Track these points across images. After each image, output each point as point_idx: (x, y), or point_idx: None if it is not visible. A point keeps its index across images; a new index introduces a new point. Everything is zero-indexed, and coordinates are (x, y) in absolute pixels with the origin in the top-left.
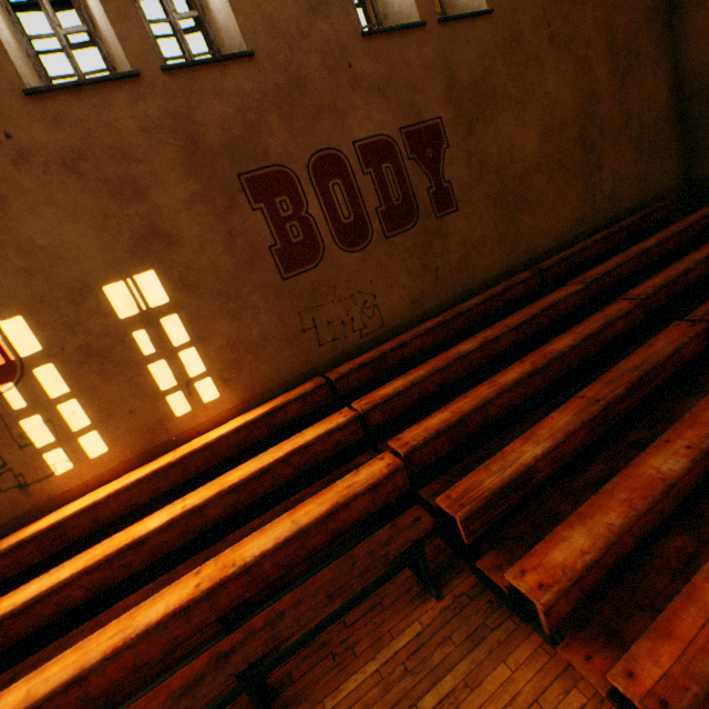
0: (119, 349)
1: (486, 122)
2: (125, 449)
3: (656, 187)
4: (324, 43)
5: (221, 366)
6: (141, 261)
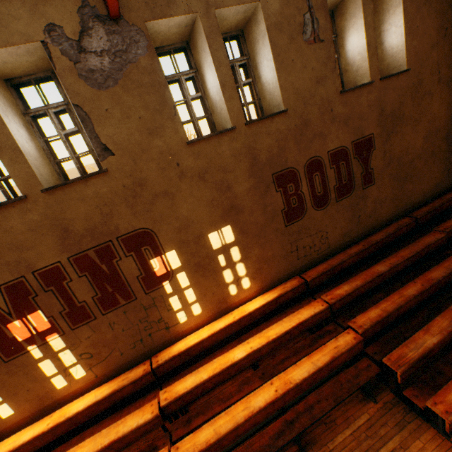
0: (211, 264)
1: (396, 133)
2: (208, 311)
3: None
4: (320, 100)
5: (252, 270)
6: (225, 221)
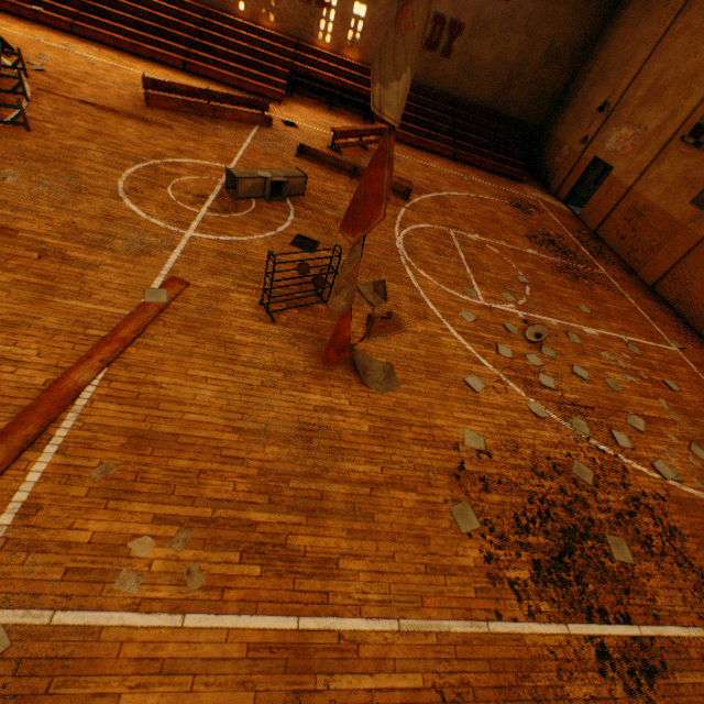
0: (347, 21)
1: (479, 39)
2: (332, 47)
3: (527, 119)
4: None
5: (362, 46)
6: (366, 3)
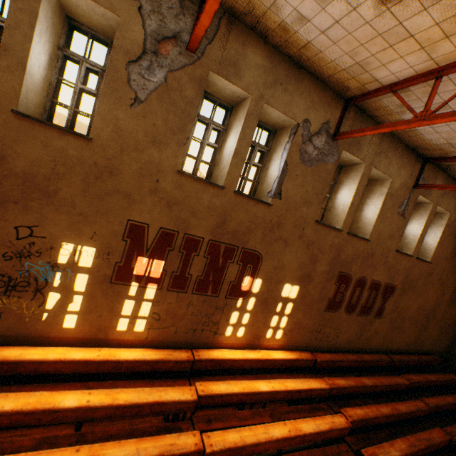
0: (272, 304)
1: (407, 294)
2: (246, 338)
3: (436, 347)
4: (386, 247)
5: (288, 328)
6: (299, 281)
